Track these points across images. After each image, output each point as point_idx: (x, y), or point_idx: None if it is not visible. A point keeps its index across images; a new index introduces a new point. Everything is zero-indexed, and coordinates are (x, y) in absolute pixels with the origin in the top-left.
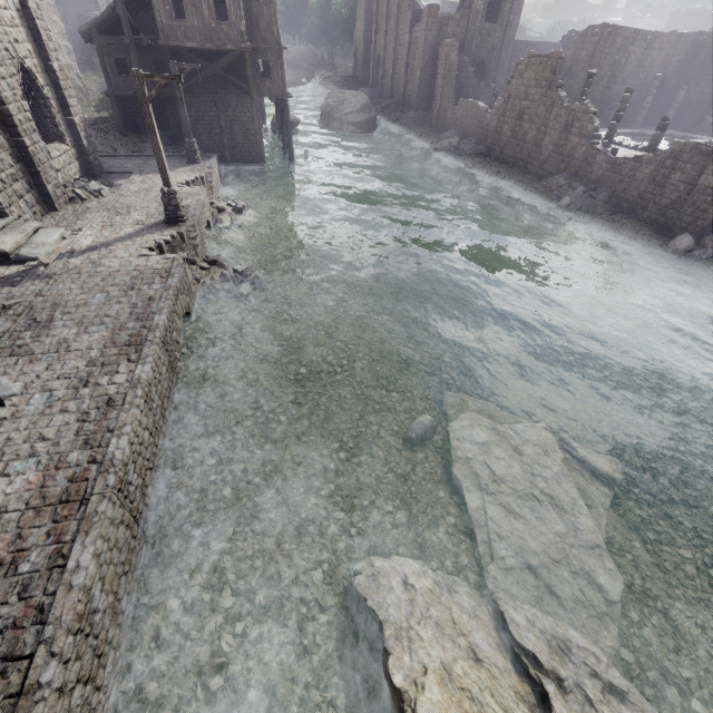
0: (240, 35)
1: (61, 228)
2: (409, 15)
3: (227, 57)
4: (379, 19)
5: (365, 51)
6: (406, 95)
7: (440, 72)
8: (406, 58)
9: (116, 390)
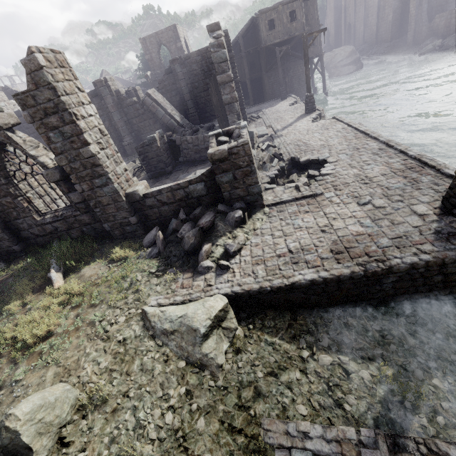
0: (302, 25)
1: (263, 126)
2: None
3: (294, 40)
4: (347, 2)
5: (336, 27)
6: (378, 36)
7: (413, 6)
8: (376, 13)
9: (378, 146)
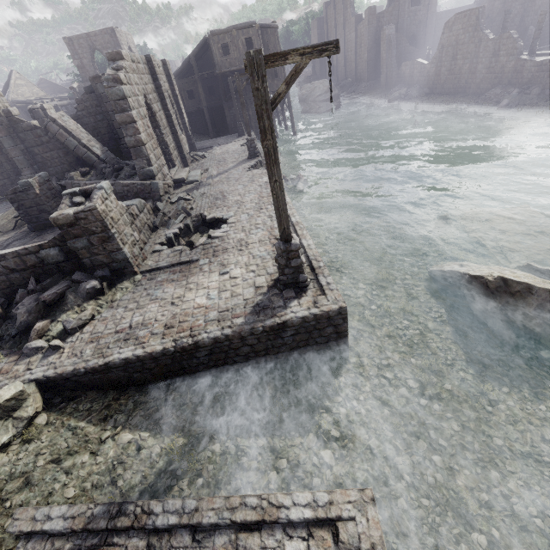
0: None
1: (199, 169)
2: (353, 19)
3: None
4: (329, 31)
5: None
6: (357, 73)
7: (383, 49)
8: (354, 49)
9: None
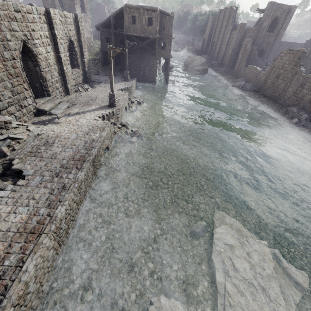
0: (155, 32)
1: (69, 103)
2: (231, 26)
3: (149, 40)
4: (217, 27)
5: (208, 40)
6: (223, 60)
7: (241, 52)
8: (226, 44)
9: (68, 181)
